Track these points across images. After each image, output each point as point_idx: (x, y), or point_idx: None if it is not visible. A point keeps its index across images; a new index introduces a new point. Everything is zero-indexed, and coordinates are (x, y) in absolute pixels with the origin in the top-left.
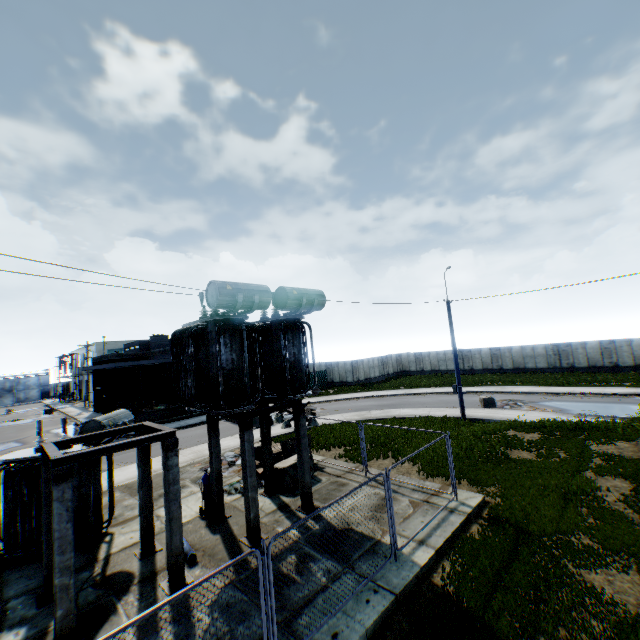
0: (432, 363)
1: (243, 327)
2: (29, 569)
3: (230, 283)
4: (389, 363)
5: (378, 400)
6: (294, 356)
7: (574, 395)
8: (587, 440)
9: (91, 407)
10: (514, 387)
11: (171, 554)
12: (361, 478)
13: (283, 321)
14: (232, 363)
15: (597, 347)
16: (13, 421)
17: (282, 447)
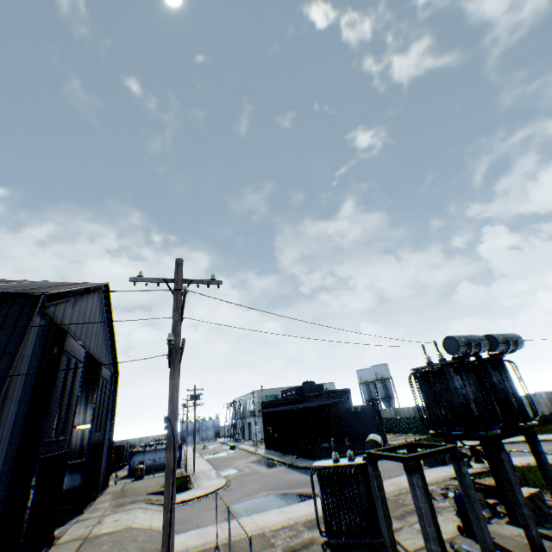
0: None
1: (468, 367)
2: None
3: (460, 336)
4: (539, 402)
5: None
6: (510, 388)
7: None
8: None
9: (258, 444)
10: None
11: (487, 549)
12: None
13: (490, 360)
14: (472, 394)
15: None
16: (213, 453)
17: None
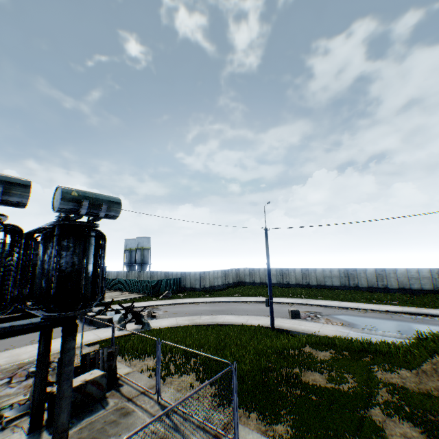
0: (261, 277)
1: None
2: None
3: None
4: (230, 275)
5: (213, 305)
6: (72, 266)
7: (359, 310)
8: (373, 364)
9: None
10: (316, 300)
11: None
12: (151, 403)
13: (66, 226)
14: None
15: (374, 273)
16: None
17: (81, 360)
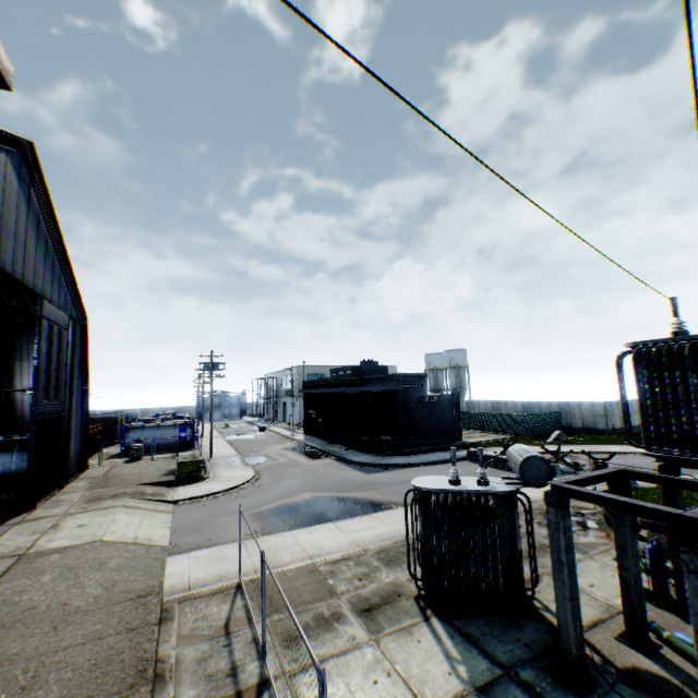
0: None
1: None
2: (481, 624)
3: None
4: None
5: None
6: None
7: None
8: None
9: (295, 429)
10: None
11: None
12: None
13: None
14: None
15: None
16: (238, 435)
17: None
